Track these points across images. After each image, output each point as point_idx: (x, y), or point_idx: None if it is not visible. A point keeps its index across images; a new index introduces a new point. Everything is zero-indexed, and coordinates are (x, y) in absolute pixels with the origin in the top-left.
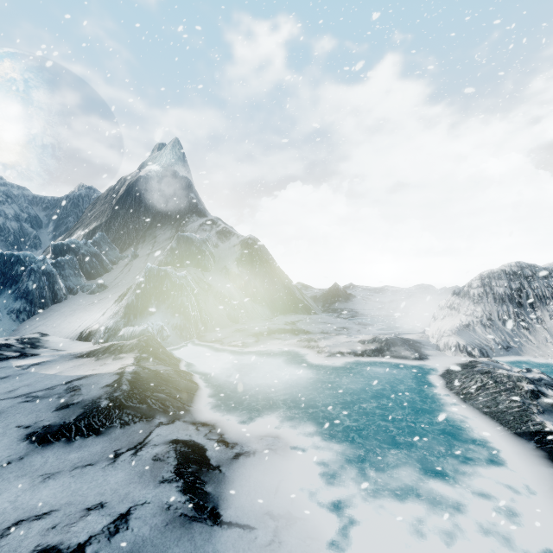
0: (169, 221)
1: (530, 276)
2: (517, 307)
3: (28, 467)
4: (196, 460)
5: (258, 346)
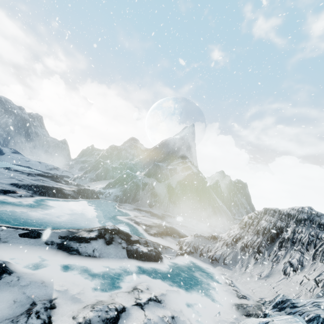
0: (169, 160)
1: (303, 222)
2: (265, 240)
3: (1, 184)
4: (6, 192)
5: (125, 210)
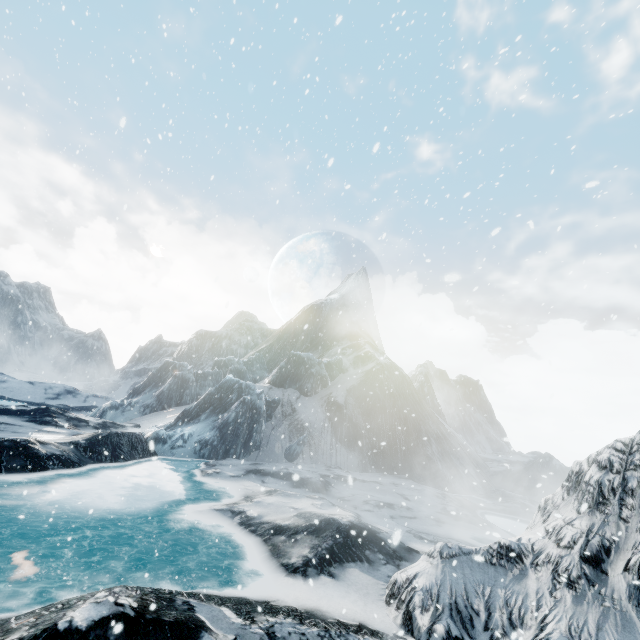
0: (323, 345)
1: None
2: None
3: None
4: None
5: (221, 479)
